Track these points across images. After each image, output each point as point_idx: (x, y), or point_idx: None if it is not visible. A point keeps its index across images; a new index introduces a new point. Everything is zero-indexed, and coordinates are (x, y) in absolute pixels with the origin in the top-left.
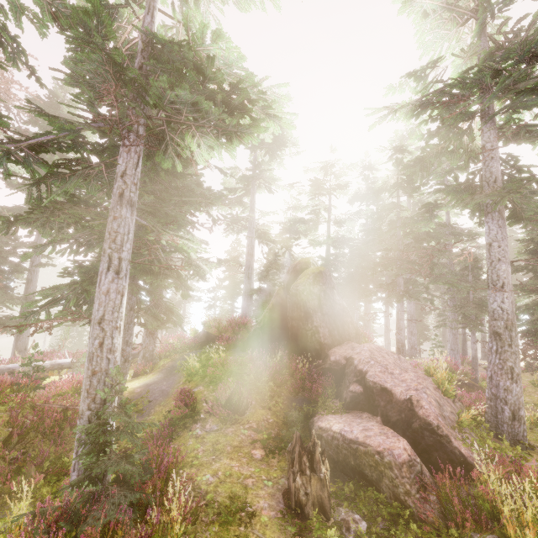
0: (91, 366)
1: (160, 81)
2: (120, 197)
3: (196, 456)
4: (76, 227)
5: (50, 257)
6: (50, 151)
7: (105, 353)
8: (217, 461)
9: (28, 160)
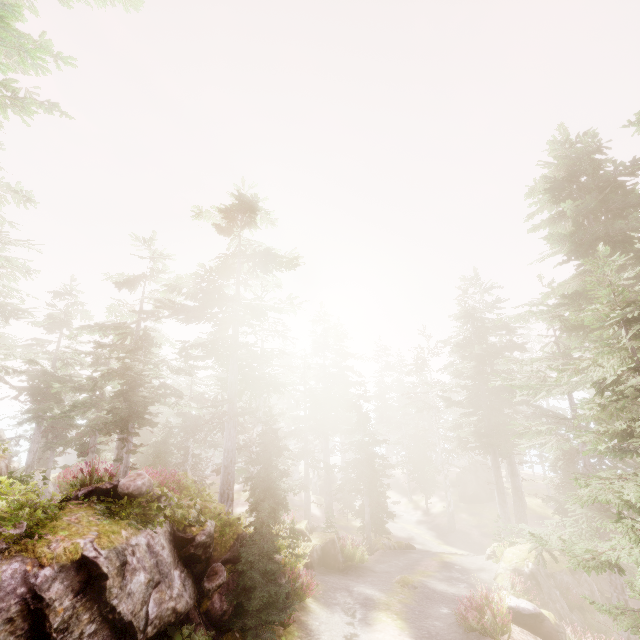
0: None
1: None
2: None
3: None
4: None
5: None
6: None
7: None
8: None
9: None
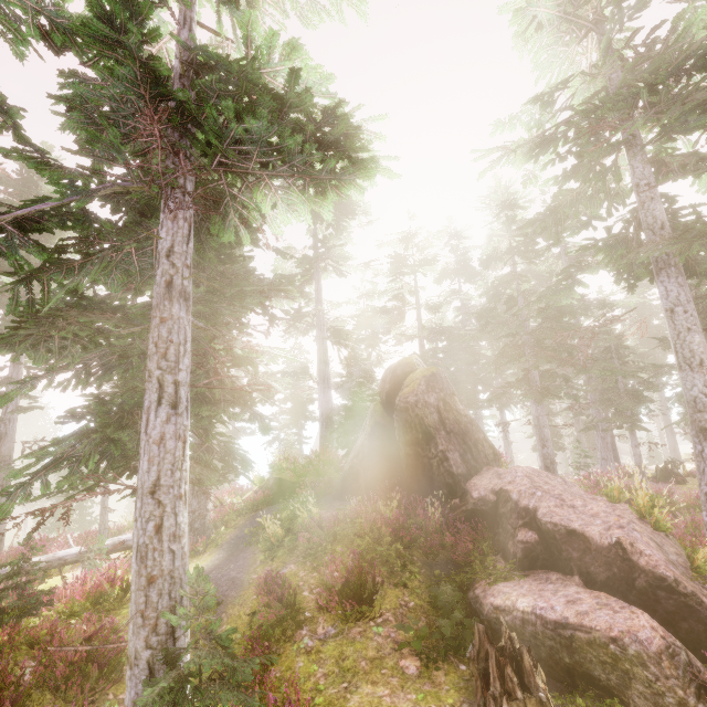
0: (144, 570)
1: (223, 108)
2: (168, 288)
3: (316, 687)
4: (86, 344)
5: (34, 397)
6: (45, 230)
7: (166, 543)
8: (353, 691)
9: (11, 243)
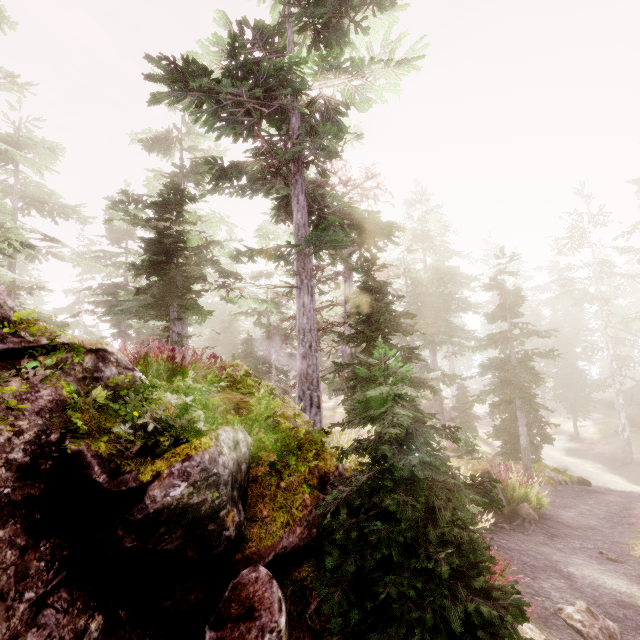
0: None
1: None
2: None
3: None
4: None
5: None
6: None
7: None
8: None
9: None
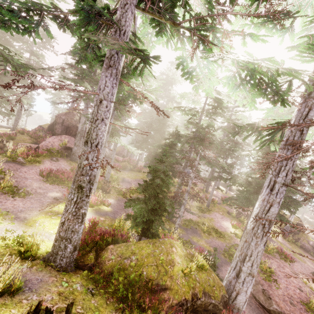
0: None
1: None
2: None
3: None
4: None
5: None
6: None
7: None
8: None
9: None
